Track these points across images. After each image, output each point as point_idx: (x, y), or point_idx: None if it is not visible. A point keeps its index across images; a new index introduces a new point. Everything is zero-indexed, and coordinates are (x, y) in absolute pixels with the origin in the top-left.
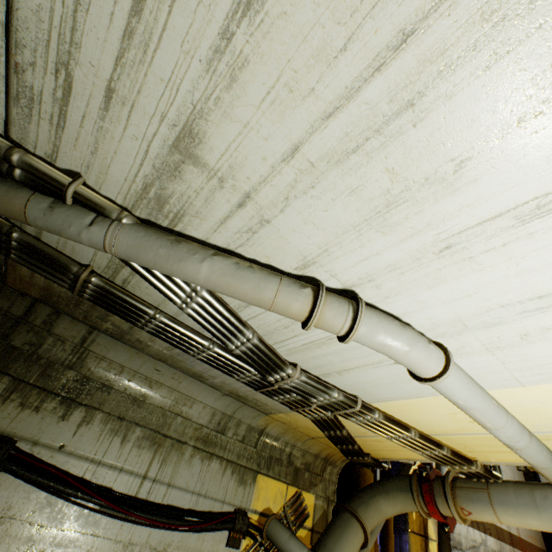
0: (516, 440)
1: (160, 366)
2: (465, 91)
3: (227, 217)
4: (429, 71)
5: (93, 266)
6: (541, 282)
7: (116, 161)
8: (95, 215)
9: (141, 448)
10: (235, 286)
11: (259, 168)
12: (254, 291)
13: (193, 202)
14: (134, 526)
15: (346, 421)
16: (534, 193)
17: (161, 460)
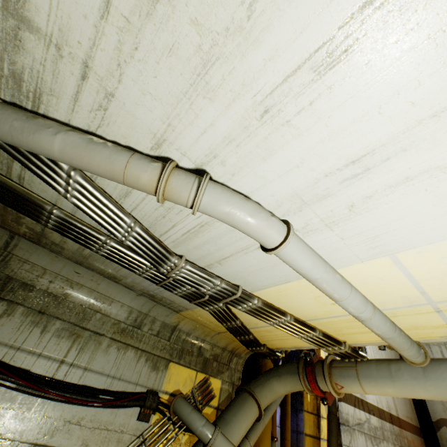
0: (360, 311)
1: (79, 269)
2: None
3: (77, 93)
4: None
5: None
6: (350, 145)
7: None
8: None
9: (60, 338)
10: (88, 158)
11: (85, 29)
12: (105, 163)
13: (44, 77)
14: (50, 402)
15: (239, 313)
16: (320, 38)
17: (79, 348)
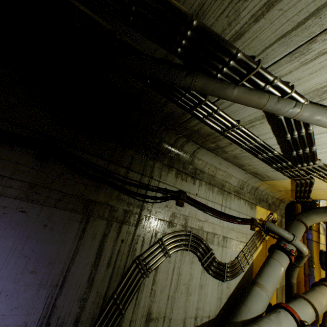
0: None
1: (222, 161)
2: None
3: None
4: None
5: (240, 121)
6: None
7: (320, 76)
8: (294, 102)
9: (218, 195)
10: None
11: None
12: None
13: None
14: (223, 221)
15: (314, 183)
16: None
17: (225, 199)
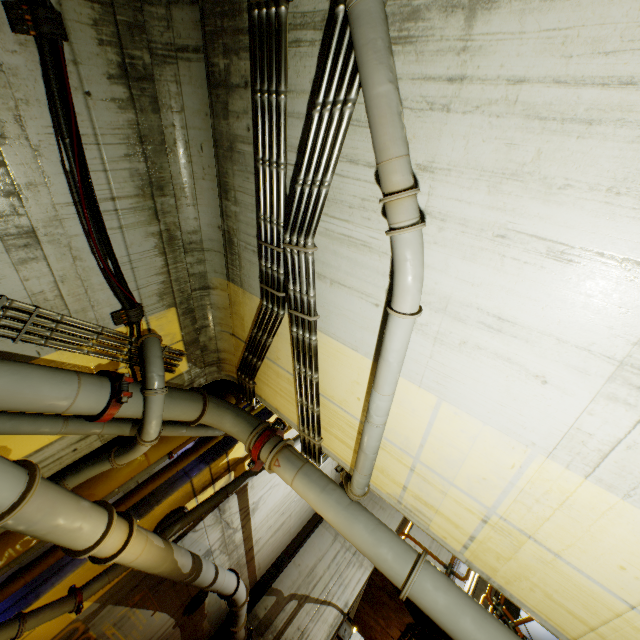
0: (379, 414)
1: (208, 147)
2: (613, 145)
3: (432, 79)
4: (616, 114)
5: (293, 0)
6: (511, 307)
7: None
8: None
9: (132, 179)
10: (387, 122)
11: (491, 69)
12: (391, 139)
13: (430, 42)
14: (75, 216)
15: (280, 335)
16: (569, 241)
17: (134, 206)
